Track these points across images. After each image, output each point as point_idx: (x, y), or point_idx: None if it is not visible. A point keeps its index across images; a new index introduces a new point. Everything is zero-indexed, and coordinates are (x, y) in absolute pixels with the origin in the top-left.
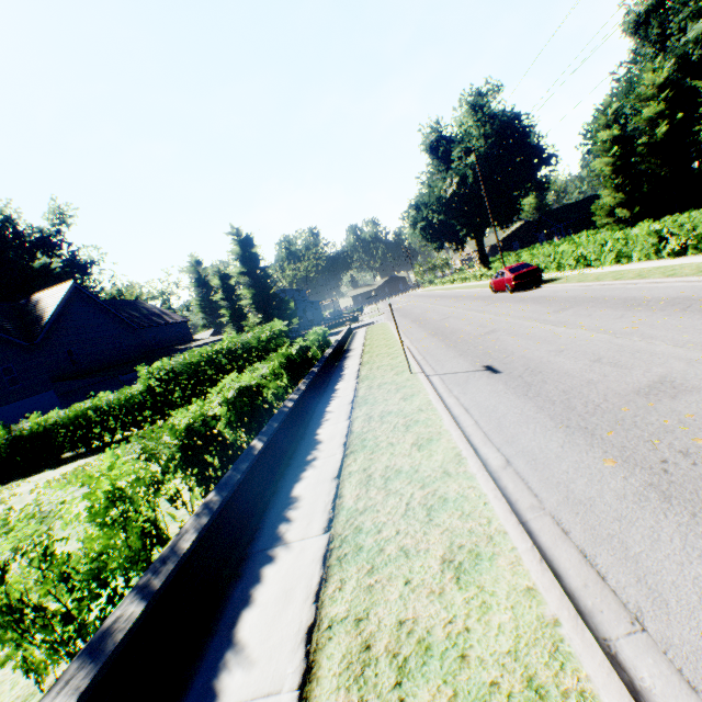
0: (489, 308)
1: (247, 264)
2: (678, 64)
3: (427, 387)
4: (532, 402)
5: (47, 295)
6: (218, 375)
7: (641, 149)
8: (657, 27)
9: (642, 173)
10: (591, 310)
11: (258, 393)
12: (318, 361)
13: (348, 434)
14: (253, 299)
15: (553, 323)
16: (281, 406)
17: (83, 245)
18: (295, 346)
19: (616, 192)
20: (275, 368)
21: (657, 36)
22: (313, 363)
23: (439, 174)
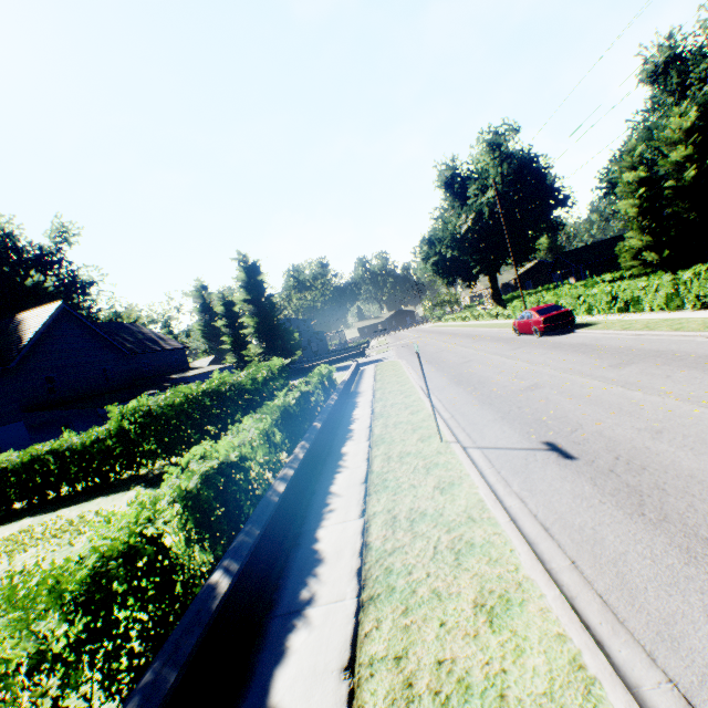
0: (519, 354)
1: (252, 292)
2: (700, 112)
3: (470, 472)
4: (662, 532)
5: (32, 315)
6: (203, 420)
7: (668, 192)
8: (676, 78)
9: (670, 216)
10: (667, 369)
11: (239, 468)
12: (322, 411)
13: (362, 551)
14: (256, 328)
15: (618, 382)
16: (269, 489)
17: (84, 264)
18: (295, 392)
19: (643, 234)
20: (267, 426)
21: (676, 86)
22: (315, 411)
23: (453, 210)
